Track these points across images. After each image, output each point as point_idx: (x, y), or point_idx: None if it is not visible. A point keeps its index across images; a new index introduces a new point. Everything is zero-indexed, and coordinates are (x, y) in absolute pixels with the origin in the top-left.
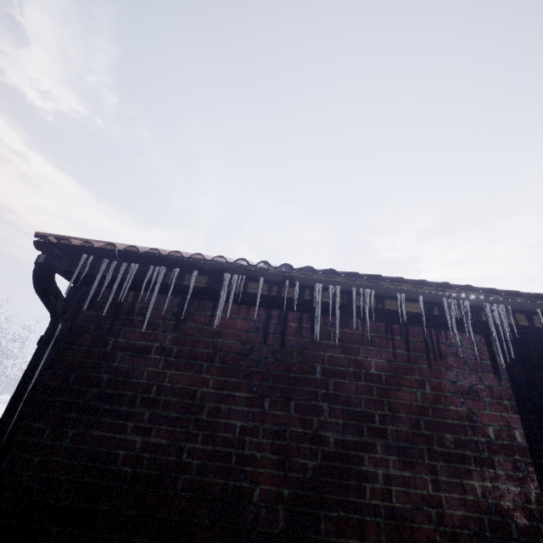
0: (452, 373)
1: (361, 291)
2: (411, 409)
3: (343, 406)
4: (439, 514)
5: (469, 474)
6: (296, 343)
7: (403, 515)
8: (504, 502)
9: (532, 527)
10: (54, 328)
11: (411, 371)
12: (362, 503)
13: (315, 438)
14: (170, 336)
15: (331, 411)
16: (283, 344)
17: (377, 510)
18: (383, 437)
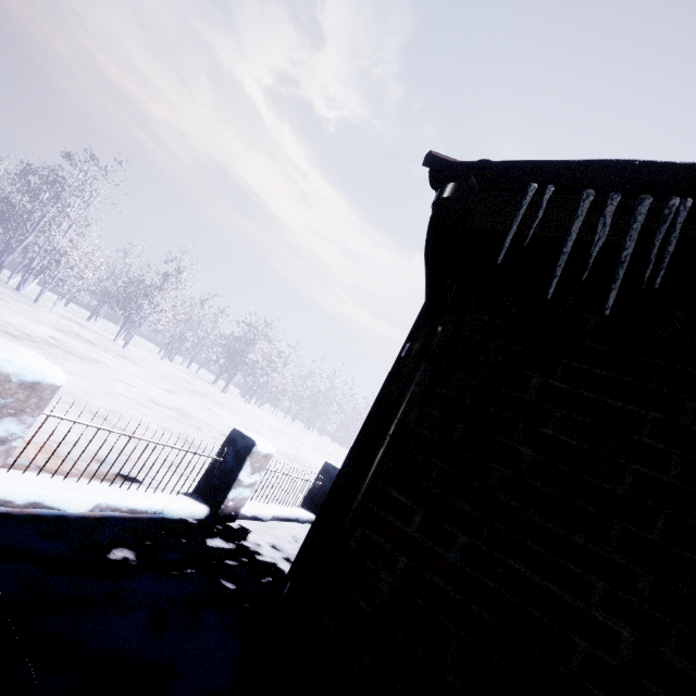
0: None
1: None
2: None
3: None
4: None
5: None
6: None
7: None
8: None
9: None
10: (432, 334)
11: None
12: None
13: None
14: (693, 403)
15: None
16: None
17: None
18: None
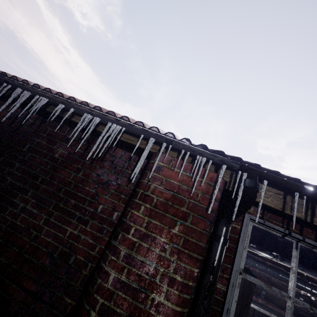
0: (102, 171)
1: (40, 98)
2: (62, 181)
3: (26, 168)
4: (36, 235)
5: (69, 224)
6: (25, 130)
7: (17, 229)
8: (78, 244)
9: (84, 262)
10: None
11: (78, 162)
12: (1, 215)
13: (1, 178)
14: None
15: (18, 168)
16: (18, 129)
17: (6, 221)
18: (36, 189)
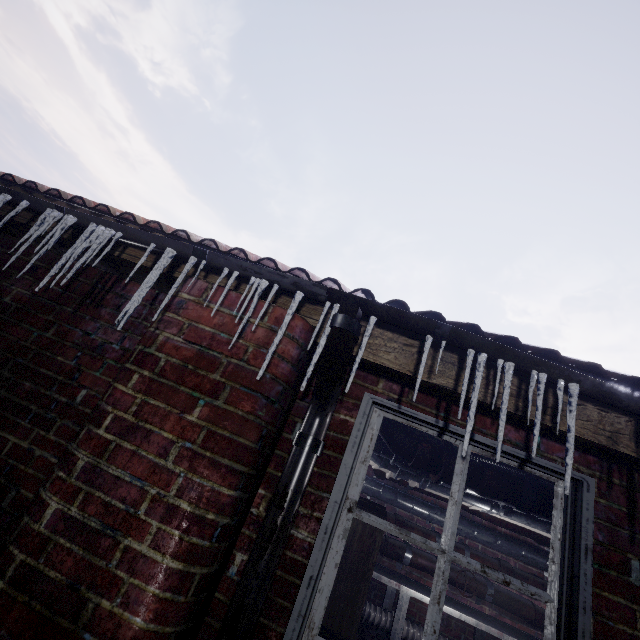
0: (95, 325)
1: None
2: (12, 347)
3: None
4: None
5: (13, 428)
6: None
7: None
8: (25, 468)
9: None
10: None
11: (50, 310)
12: None
13: None
14: None
15: None
16: None
17: None
18: None
